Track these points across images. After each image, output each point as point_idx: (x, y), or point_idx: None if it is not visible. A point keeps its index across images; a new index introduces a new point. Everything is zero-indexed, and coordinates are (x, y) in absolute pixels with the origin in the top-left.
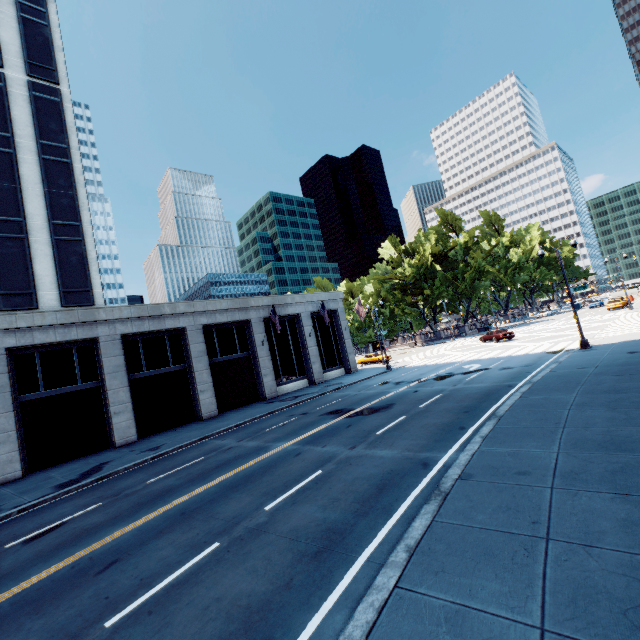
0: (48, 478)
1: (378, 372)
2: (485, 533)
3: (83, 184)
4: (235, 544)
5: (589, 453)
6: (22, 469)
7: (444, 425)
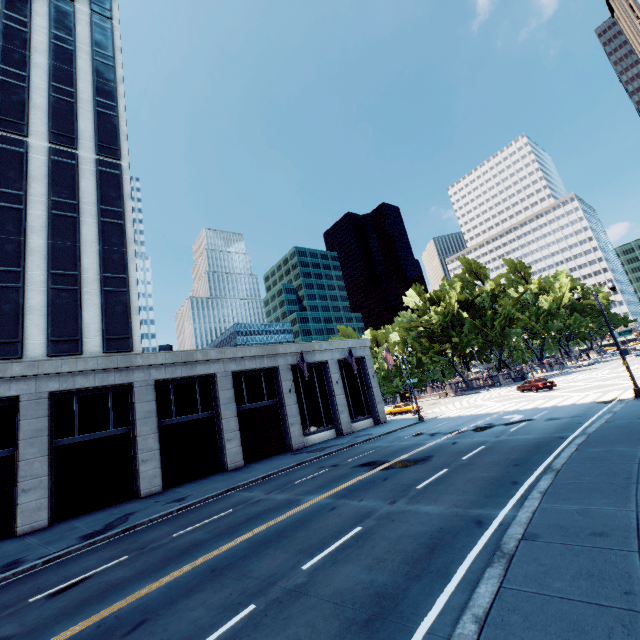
0: (73, 528)
1: (409, 423)
2: (568, 604)
3: (133, 242)
4: (273, 607)
5: None
6: (48, 518)
7: (493, 479)
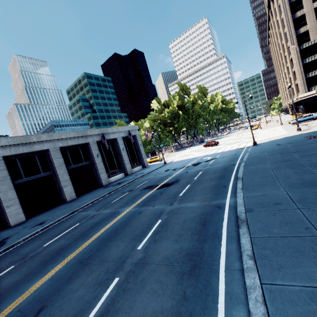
0: None
1: (160, 165)
2: (286, 239)
3: None
4: (130, 276)
5: (301, 189)
6: None
7: (214, 186)
